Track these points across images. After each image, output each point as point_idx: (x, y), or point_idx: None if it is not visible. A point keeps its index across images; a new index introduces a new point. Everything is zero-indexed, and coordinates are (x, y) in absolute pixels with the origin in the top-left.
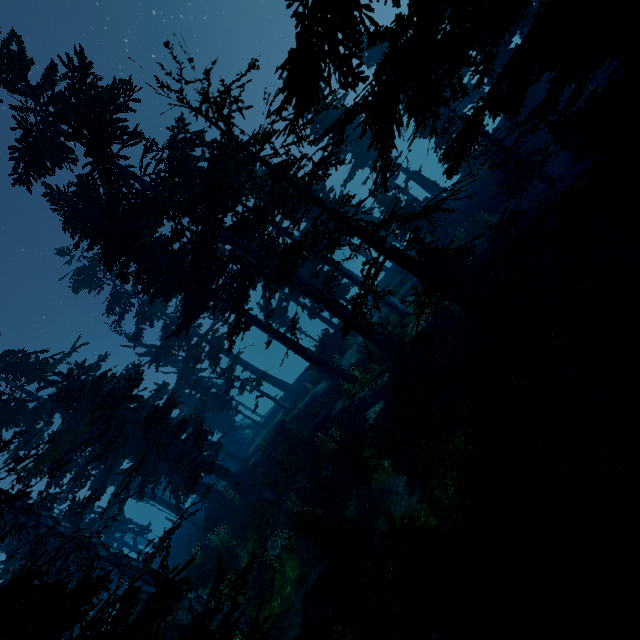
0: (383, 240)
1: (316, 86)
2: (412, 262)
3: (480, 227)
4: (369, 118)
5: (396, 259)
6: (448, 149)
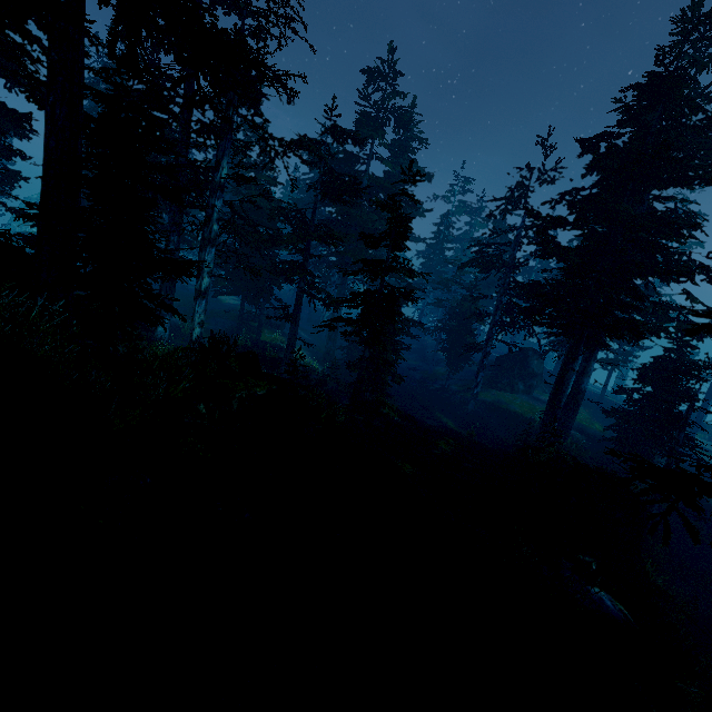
0: None
1: None
2: None
3: None
4: None
5: None
6: None
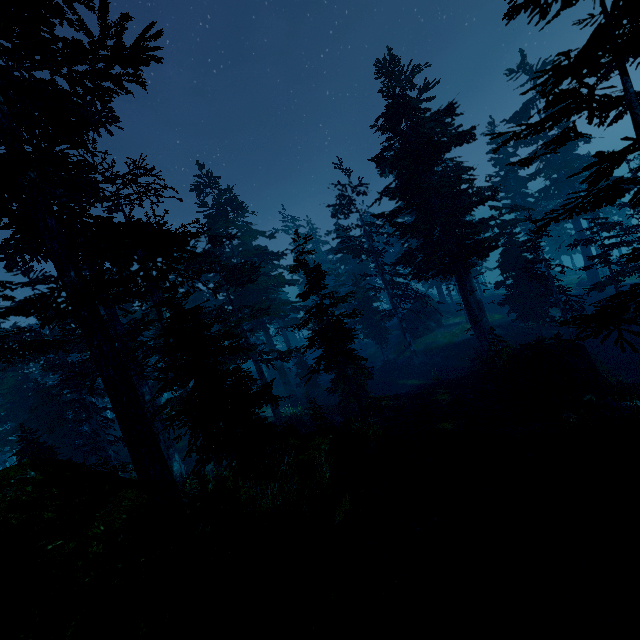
0: None
1: None
2: None
3: None
4: None
5: None
6: None
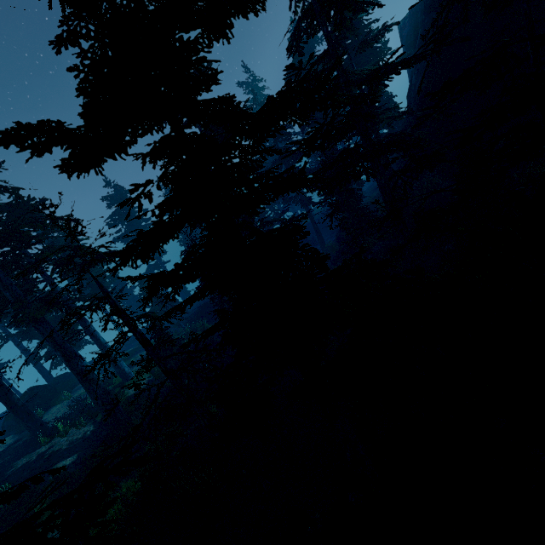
0: (135, 325)
1: (132, 263)
2: (146, 341)
3: (201, 328)
4: (147, 287)
5: (138, 337)
6: (167, 312)
